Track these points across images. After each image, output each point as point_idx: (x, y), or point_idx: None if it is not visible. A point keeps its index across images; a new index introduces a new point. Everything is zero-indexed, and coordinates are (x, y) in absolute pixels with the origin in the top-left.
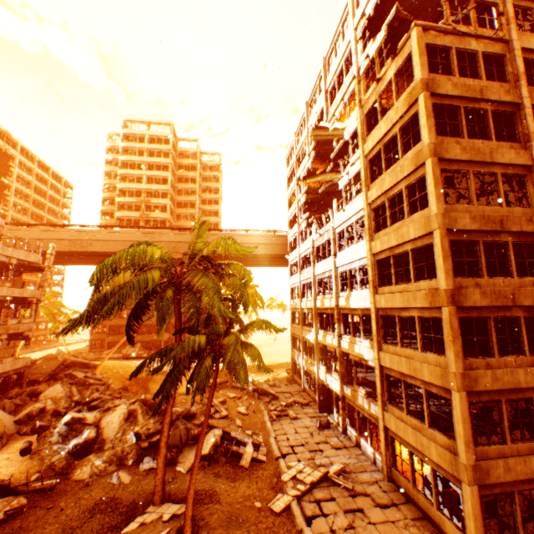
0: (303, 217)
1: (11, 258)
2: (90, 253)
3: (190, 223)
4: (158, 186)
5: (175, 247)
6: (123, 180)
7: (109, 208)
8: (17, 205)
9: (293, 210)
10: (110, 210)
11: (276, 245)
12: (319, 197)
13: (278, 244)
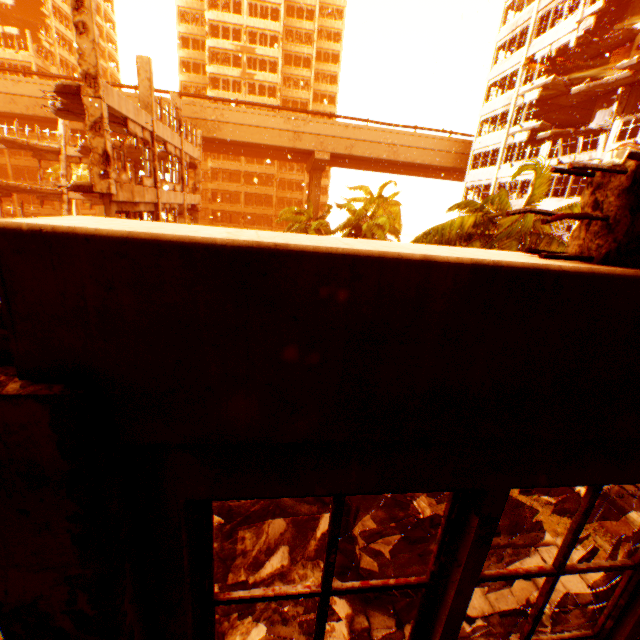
0: (524, 126)
1: (186, 155)
2: (214, 140)
3: (302, 94)
4: (264, 23)
5: (322, 143)
6: (210, 4)
7: (190, 54)
8: (60, 36)
9: (499, 108)
10: (191, 59)
11: (447, 154)
12: (552, 94)
13: (450, 153)
